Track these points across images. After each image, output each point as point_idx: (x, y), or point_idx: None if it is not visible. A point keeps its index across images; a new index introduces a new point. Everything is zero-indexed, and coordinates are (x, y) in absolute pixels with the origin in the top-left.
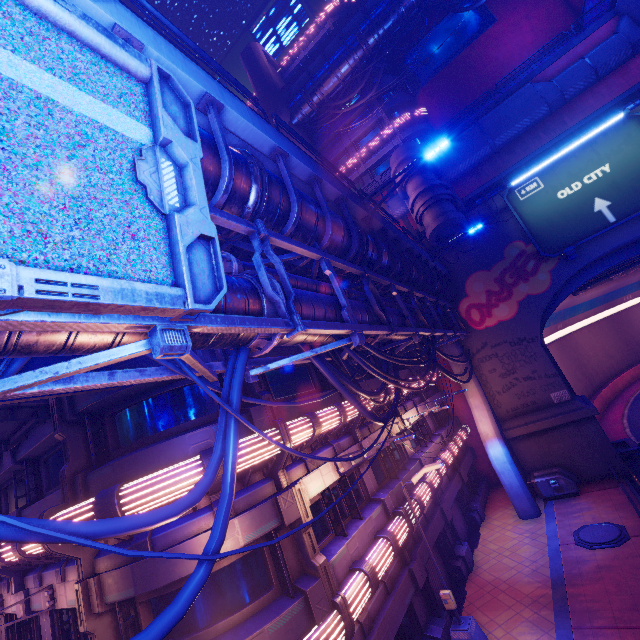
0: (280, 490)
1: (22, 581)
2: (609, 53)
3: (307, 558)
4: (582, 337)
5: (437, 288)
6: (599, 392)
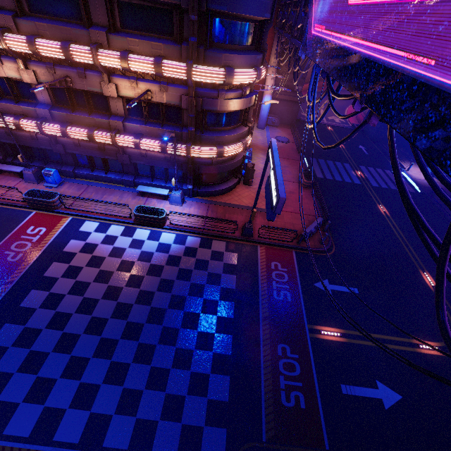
0: (252, 91)
1: (109, 78)
2: None
3: (250, 118)
4: None
5: None
6: None
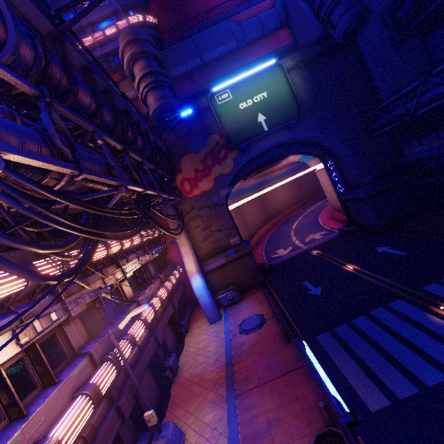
0: None
1: None
2: (270, 19)
3: None
4: (246, 207)
5: (156, 158)
6: (253, 238)
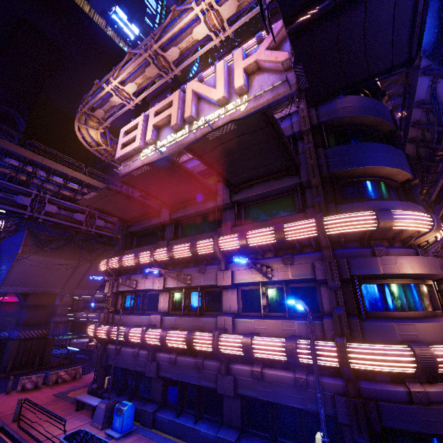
0: None
1: (226, 266)
2: None
3: None
4: None
5: None
6: None
